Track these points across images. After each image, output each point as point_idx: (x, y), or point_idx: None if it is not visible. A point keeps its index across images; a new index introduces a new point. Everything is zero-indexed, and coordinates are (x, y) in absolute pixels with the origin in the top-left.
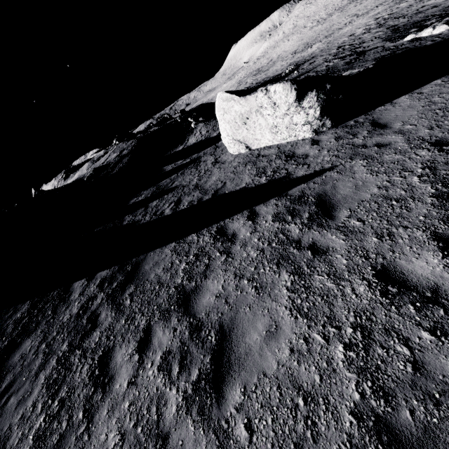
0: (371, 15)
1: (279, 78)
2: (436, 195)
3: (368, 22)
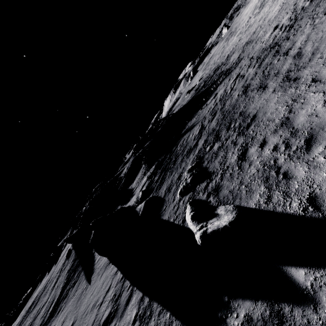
0: None
1: (200, 105)
2: (73, 323)
3: None
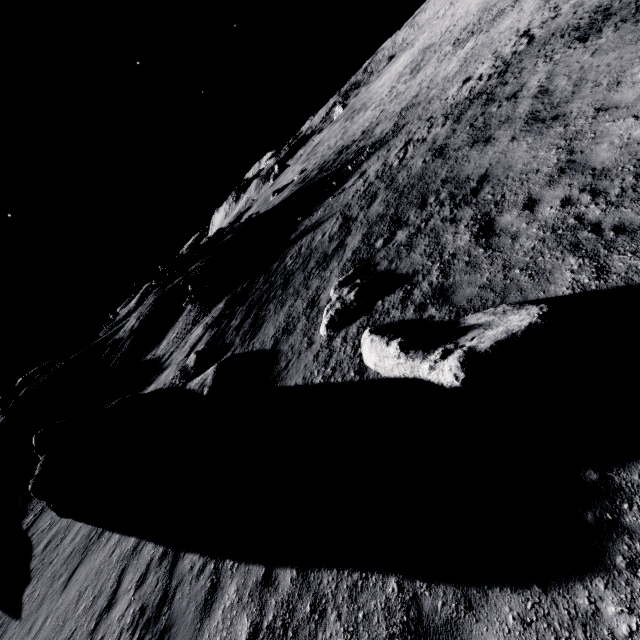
0: None
1: (326, 193)
2: None
3: (512, 38)
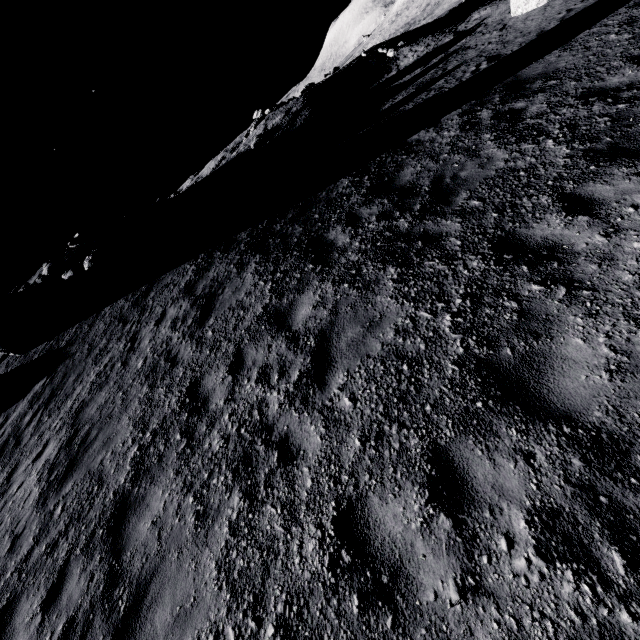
0: None
1: None
2: None
3: None
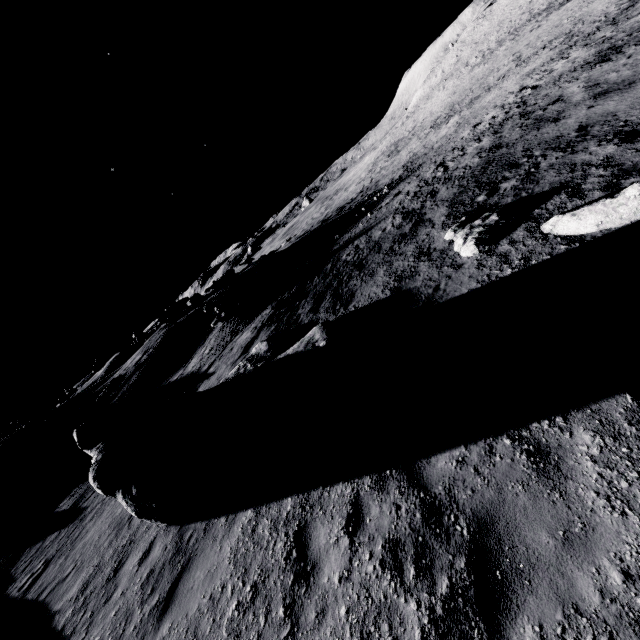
0: (526, 70)
1: (356, 218)
2: None
3: (509, 96)
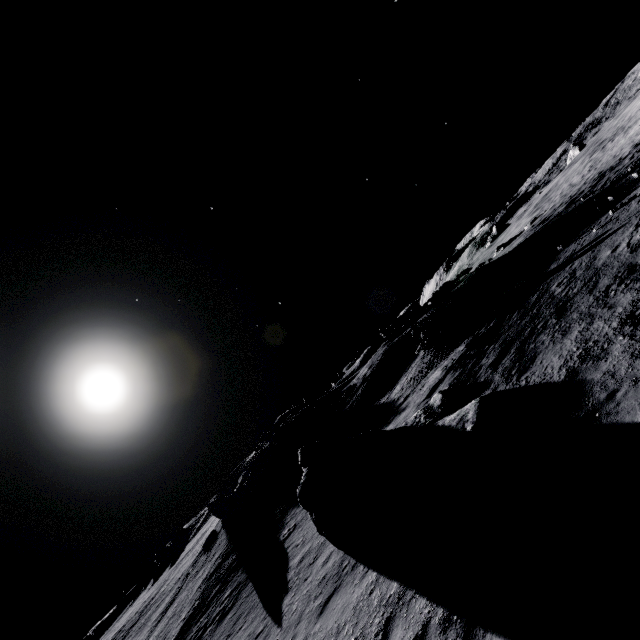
0: None
1: (596, 213)
2: None
3: None
